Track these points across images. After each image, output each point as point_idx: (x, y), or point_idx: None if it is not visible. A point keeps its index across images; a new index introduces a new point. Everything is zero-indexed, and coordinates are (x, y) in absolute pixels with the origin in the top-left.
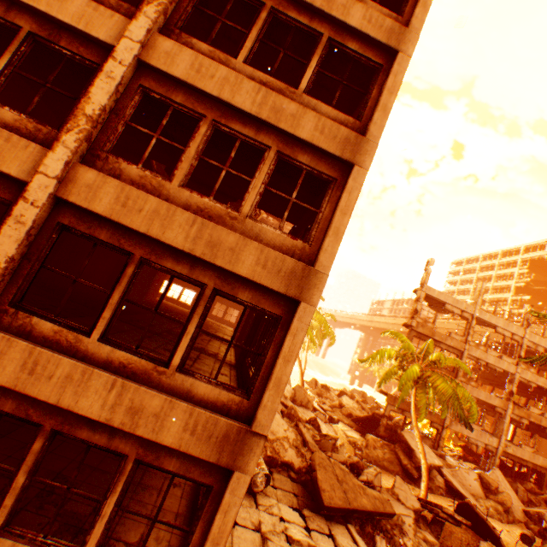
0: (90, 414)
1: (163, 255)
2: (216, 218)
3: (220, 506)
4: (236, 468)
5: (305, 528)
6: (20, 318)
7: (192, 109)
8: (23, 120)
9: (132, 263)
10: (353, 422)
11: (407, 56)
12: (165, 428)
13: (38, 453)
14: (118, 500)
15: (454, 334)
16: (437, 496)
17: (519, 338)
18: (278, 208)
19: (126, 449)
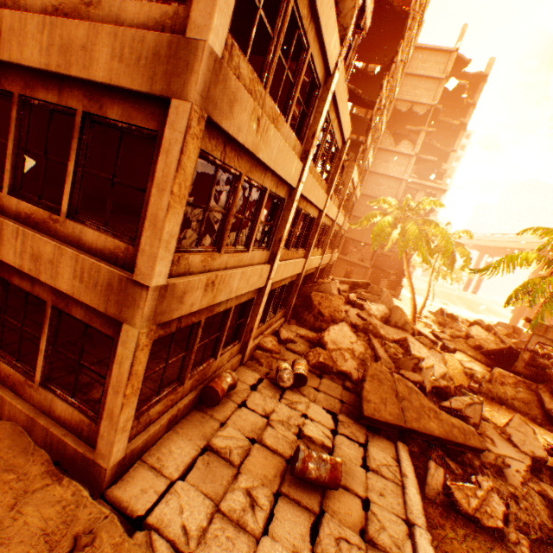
0: (9, 261)
1: (35, 87)
2: (72, 14)
3: (116, 357)
4: (123, 321)
5: (331, 430)
6: None
7: None
8: None
9: (15, 105)
10: (481, 356)
11: None
12: (60, 275)
13: None
14: (51, 341)
15: None
16: None
17: None
18: None
19: (45, 297)
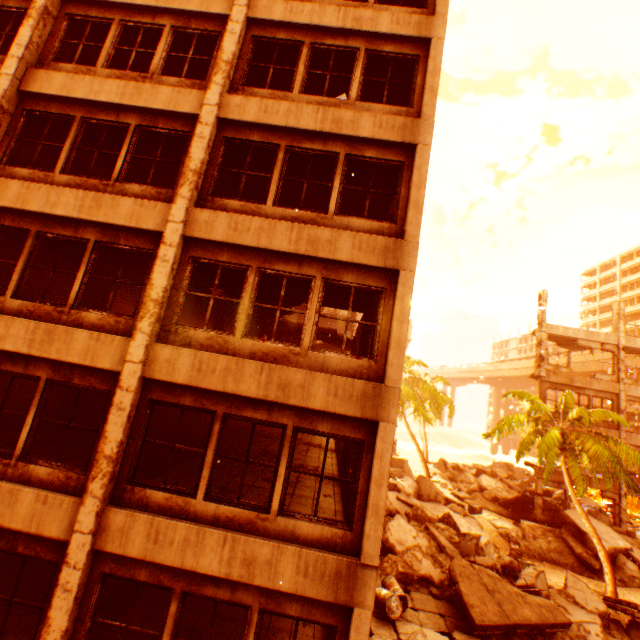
0: (211, 571)
1: (242, 406)
2: (281, 358)
3: None
4: (354, 604)
5: None
6: (137, 492)
7: (238, 263)
8: (105, 317)
9: (217, 420)
10: (501, 507)
11: (426, 146)
12: (279, 574)
13: (175, 615)
14: None
15: (599, 374)
16: (632, 589)
17: None
18: (342, 303)
19: (249, 600)
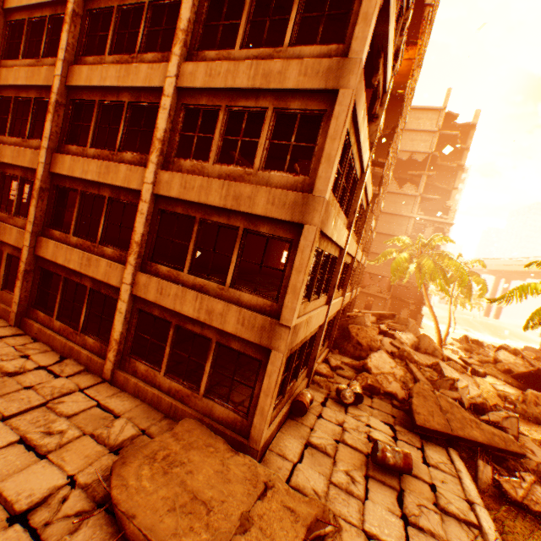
0: (189, 314)
1: (211, 214)
2: (238, 178)
3: (265, 372)
4: (272, 348)
5: (391, 437)
6: (153, 266)
7: (212, 106)
8: (135, 156)
9: (196, 223)
10: (512, 379)
11: None
12: (227, 322)
13: (172, 337)
14: (212, 365)
15: None
16: None
17: None
18: None
19: (211, 336)
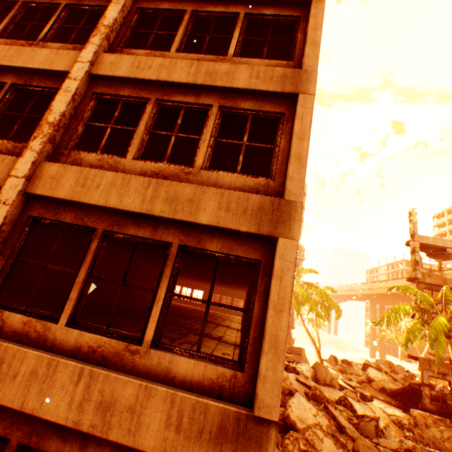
0: (55, 417)
1: (124, 224)
2: (171, 177)
3: None
4: None
5: None
6: None
7: (138, 97)
8: (4, 144)
9: (96, 238)
10: (389, 397)
11: (321, 1)
12: (143, 426)
13: None
14: None
15: None
16: None
17: None
18: None
19: None
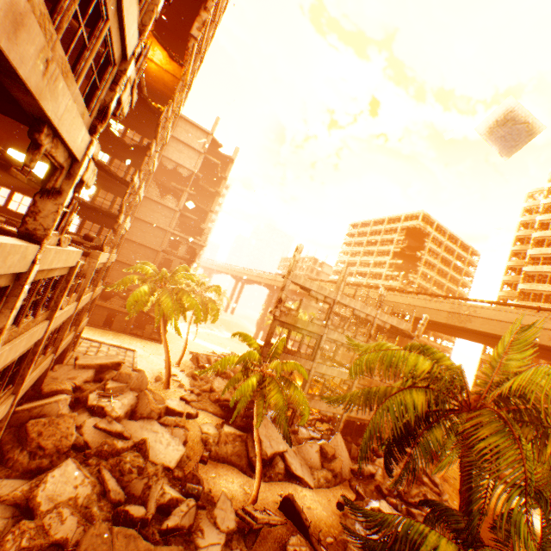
0: None
1: None
2: None
3: None
4: None
5: None
6: None
7: None
8: None
9: None
10: (219, 408)
11: None
12: None
13: None
14: None
15: (316, 320)
16: (274, 483)
17: (372, 318)
18: None
19: None
